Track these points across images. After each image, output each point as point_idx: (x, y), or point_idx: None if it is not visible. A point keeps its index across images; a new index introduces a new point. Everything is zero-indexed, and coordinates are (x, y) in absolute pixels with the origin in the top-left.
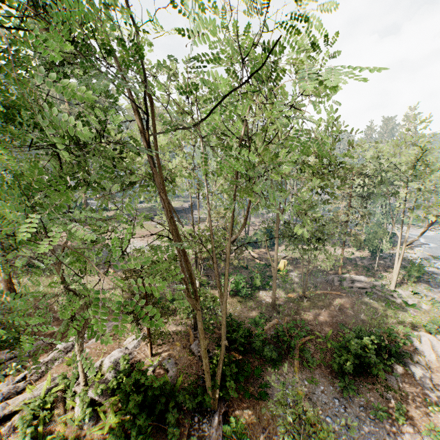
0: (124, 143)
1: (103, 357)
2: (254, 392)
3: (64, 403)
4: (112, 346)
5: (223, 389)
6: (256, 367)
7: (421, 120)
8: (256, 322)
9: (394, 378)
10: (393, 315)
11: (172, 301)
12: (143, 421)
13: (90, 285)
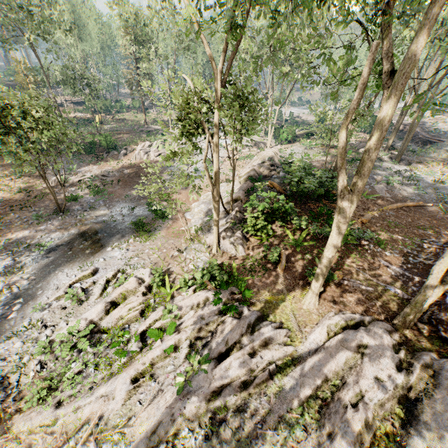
0: None
1: None
2: None
3: None
4: None
5: None
6: None
7: None
8: None
9: (108, 155)
10: (147, 139)
11: None
12: None
13: None
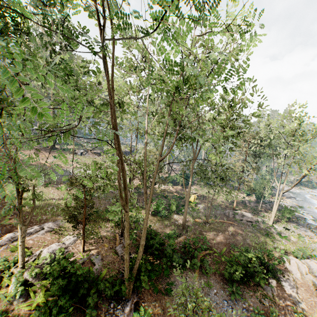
0: (85, 67)
1: (43, 248)
2: (162, 289)
3: (2, 281)
4: (52, 241)
5: (137, 281)
6: (166, 268)
7: (299, 106)
8: (169, 236)
9: (270, 288)
10: (271, 243)
11: (106, 213)
12: (66, 300)
13: (44, 194)
